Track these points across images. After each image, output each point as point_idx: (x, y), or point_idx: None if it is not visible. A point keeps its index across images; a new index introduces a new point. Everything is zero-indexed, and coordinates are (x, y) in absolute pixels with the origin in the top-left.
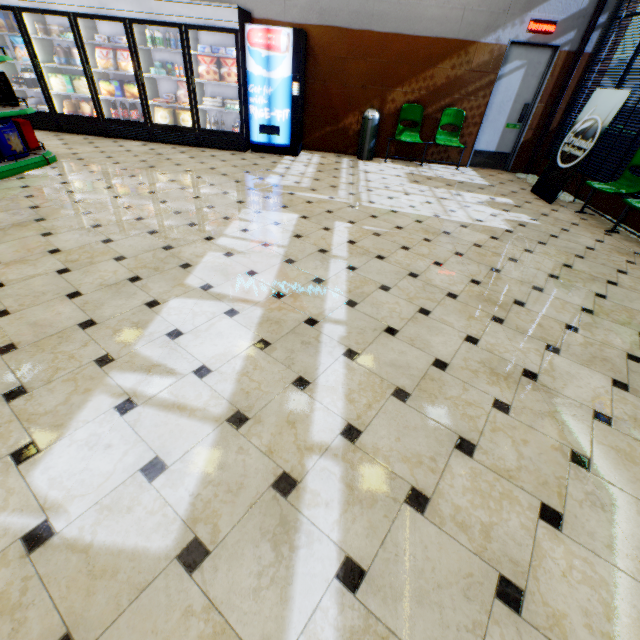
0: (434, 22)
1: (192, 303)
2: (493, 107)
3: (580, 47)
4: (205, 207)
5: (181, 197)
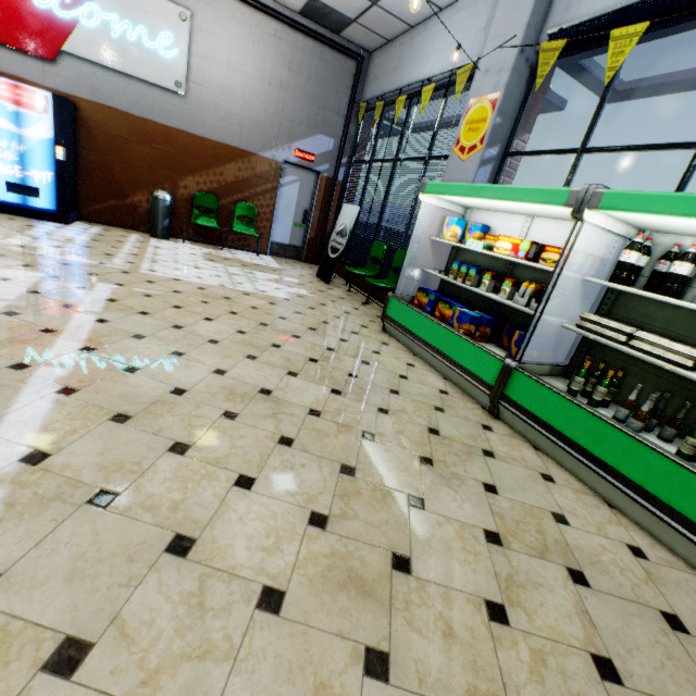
0: (217, 130)
1: None
2: (281, 208)
3: (335, 176)
4: None
5: None
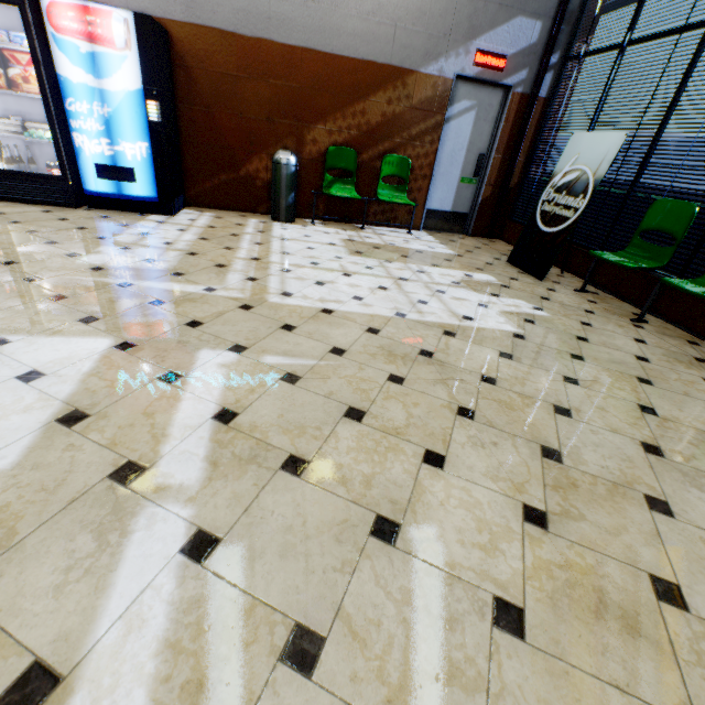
0: (358, 38)
1: None
2: (443, 156)
3: (534, 89)
4: None
5: None
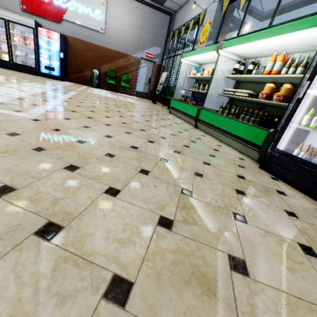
0: (115, 46)
1: (5, 87)
2: (139, 77)
3: (161, 63)
4: (13, 79)
5: (1, 75)
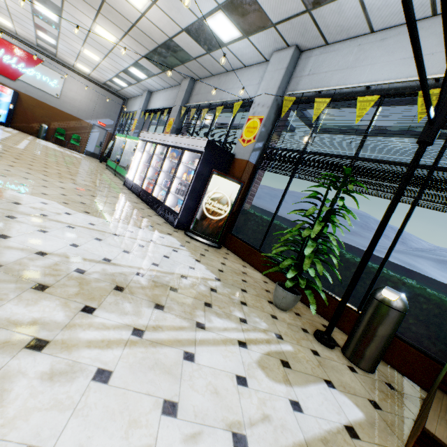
0: (69, 110)
1: None
2: (91, 139)
3: (113, 133)
4: None
5: None
